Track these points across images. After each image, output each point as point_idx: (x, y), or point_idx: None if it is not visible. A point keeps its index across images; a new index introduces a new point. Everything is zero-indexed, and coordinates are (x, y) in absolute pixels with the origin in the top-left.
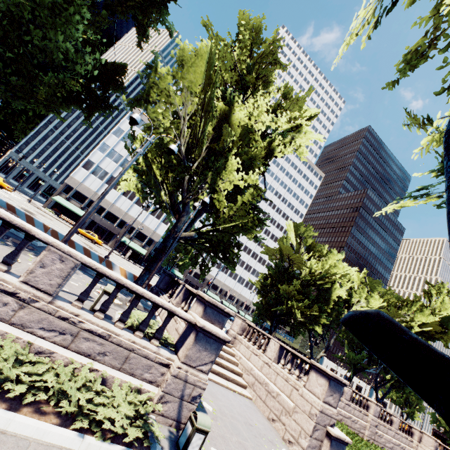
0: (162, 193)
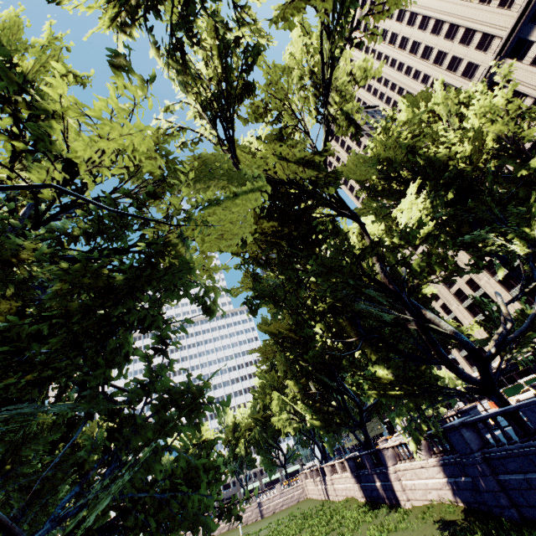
0: None
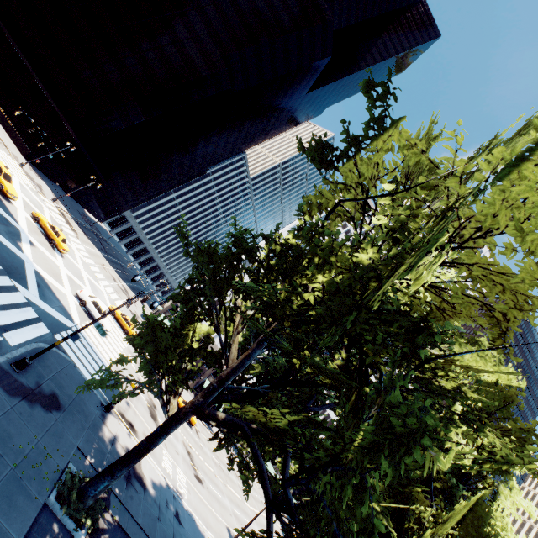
0: None
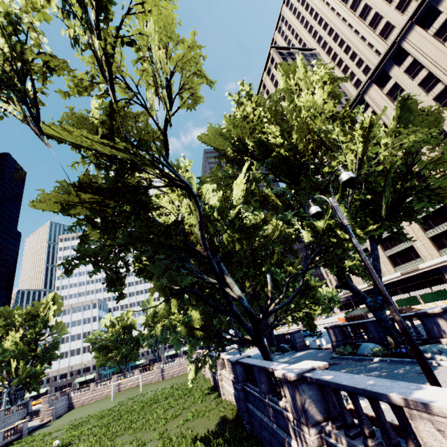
0: None
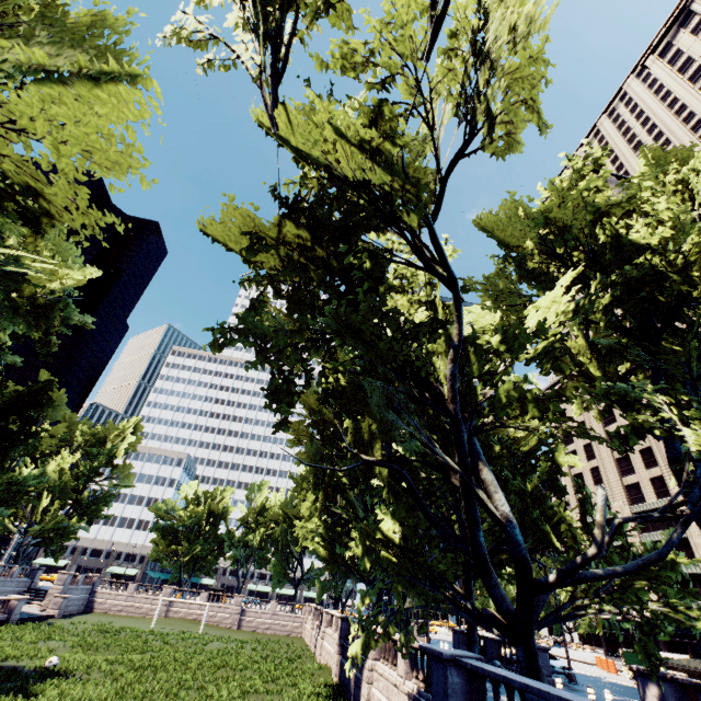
0: (13, 527)
